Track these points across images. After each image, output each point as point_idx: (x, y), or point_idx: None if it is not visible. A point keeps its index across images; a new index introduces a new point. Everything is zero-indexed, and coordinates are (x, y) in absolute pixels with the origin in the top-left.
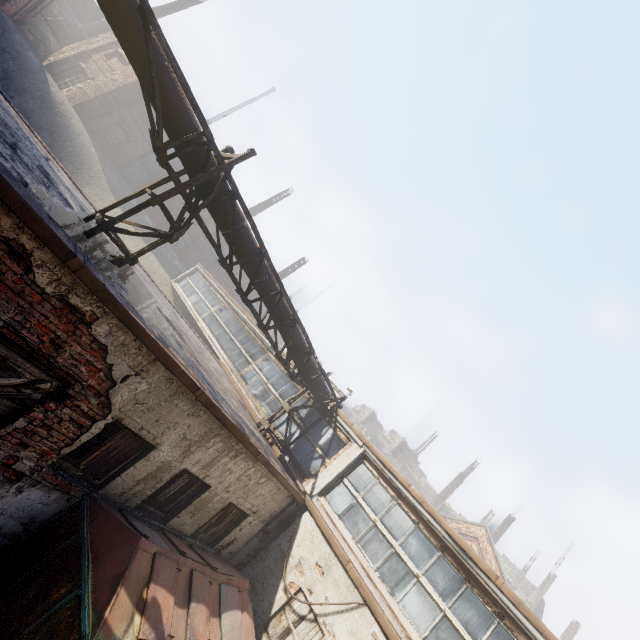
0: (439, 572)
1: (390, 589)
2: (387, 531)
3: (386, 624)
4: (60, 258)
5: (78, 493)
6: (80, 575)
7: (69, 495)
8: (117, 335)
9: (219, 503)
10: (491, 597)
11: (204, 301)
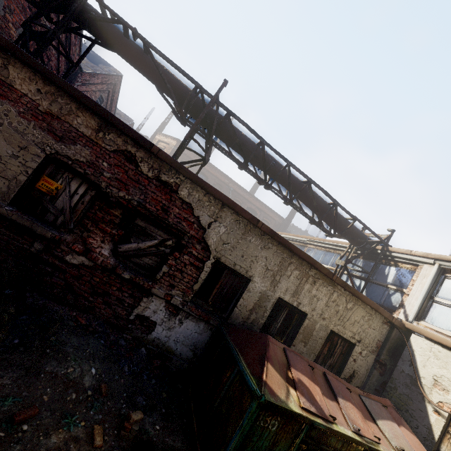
0: None
1: None
2: None
3: None
4: (147, 148)
5: (215, 322)
6: (235, 361)
7: (210, 325)
8: (193, 194)
9: (321, 331)
10: None
11: None
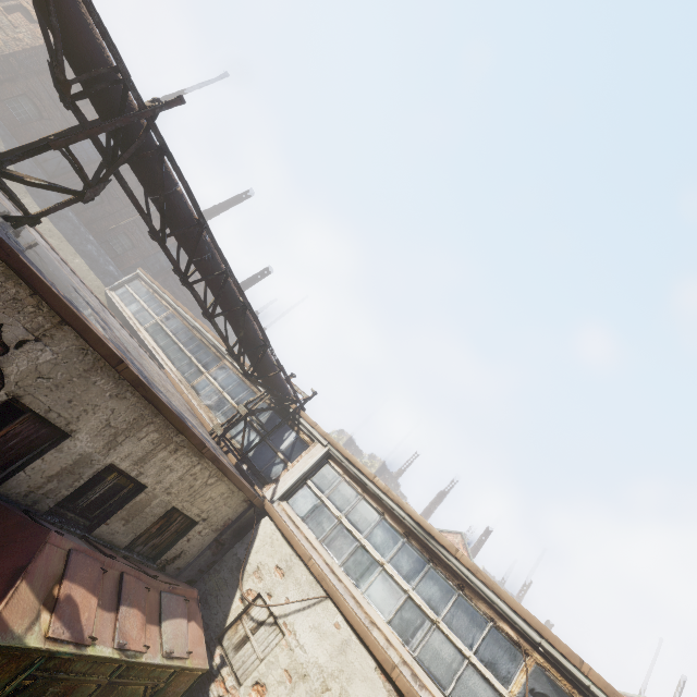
0: (403, 557)
1: (355, 581)
2: (352, 526)
3: (349, 612)
4: None
5: None
6: None
7: None
8: (6, 286)
9: (159, 508)
10: (452, 571)
11: (147, 310)
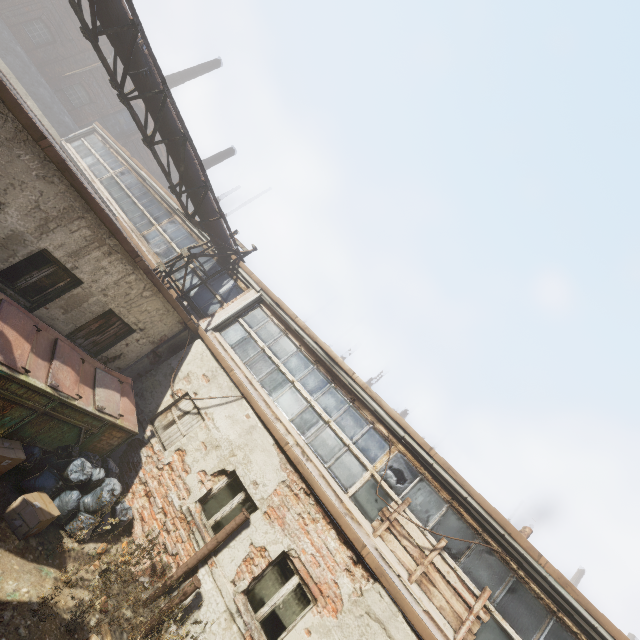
0: (311, 378)
1: (269, 392)
2: (273, 354)
3: (258, 407)
4: None
5: None
6: None
7: None
8: None
9: (97, 306)
10: (348, 389)
11: (102, 163)
